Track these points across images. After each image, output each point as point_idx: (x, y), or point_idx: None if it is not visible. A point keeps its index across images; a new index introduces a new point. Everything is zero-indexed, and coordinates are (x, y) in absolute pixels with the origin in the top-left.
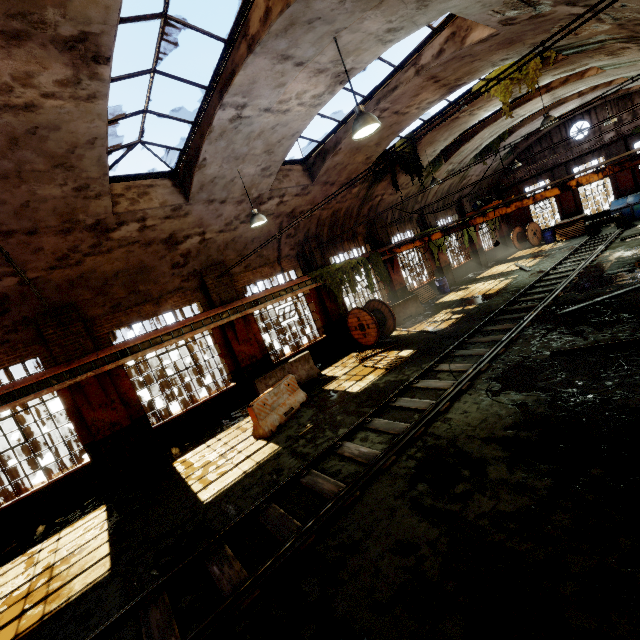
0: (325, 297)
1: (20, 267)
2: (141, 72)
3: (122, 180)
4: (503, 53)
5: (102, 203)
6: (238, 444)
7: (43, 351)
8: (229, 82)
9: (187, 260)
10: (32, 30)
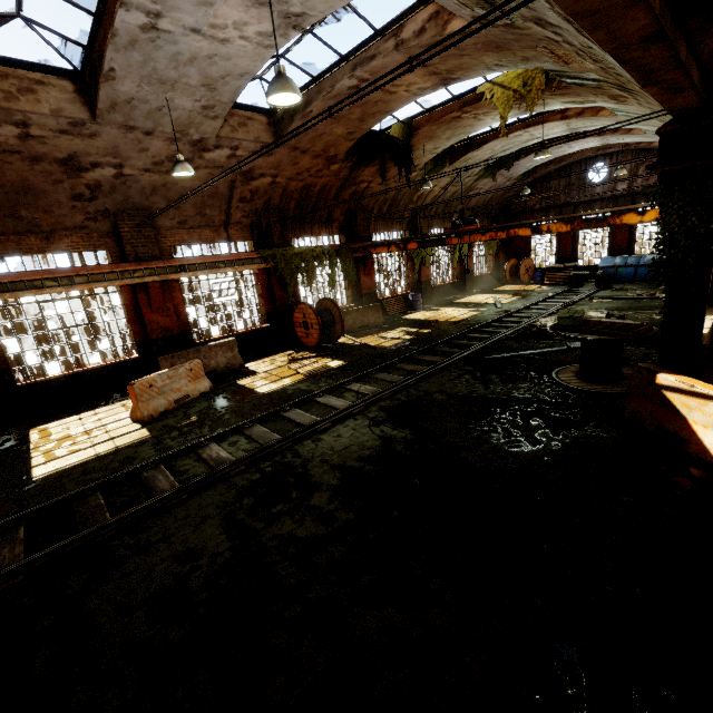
0: (275, 282)
1: None
2: None
3: None
4: (494, 57)
5: None
6: (111, 423)
7: None
8: None
9: (96, 194)
10: None
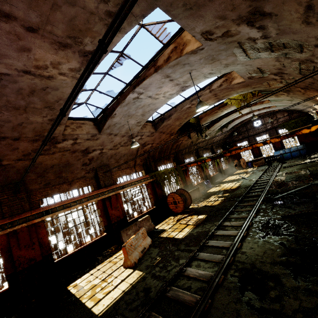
0: (156, 186)
1: (1, 157)
2: (101, 73)
3: (70, 119)
4: (242, 89)
5: (59, 128)
6: (113, 272)
7: None
8: (140, 82)
9: (91, 162)
10: (74, 45)
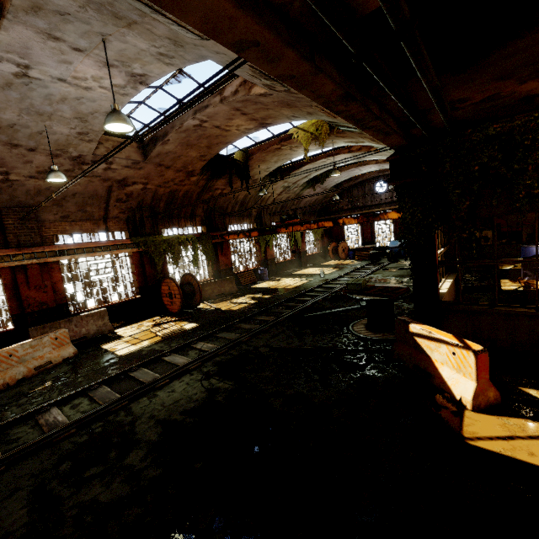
0: (146, 262)
1: None
2: None
3: None
4: (289, 111)
5: None
6: None
7: None
8: None
9: None
10: None
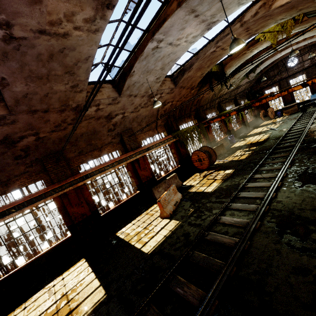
0: (179, 146)
1: (37, 131)
2: (115, 20)
3: (88, 84)
4: (284, 15)
5: (82, 95)
6: (152, 222)
7: (45, 177)
8: (160, 25)
9: (115, 127)
10: None
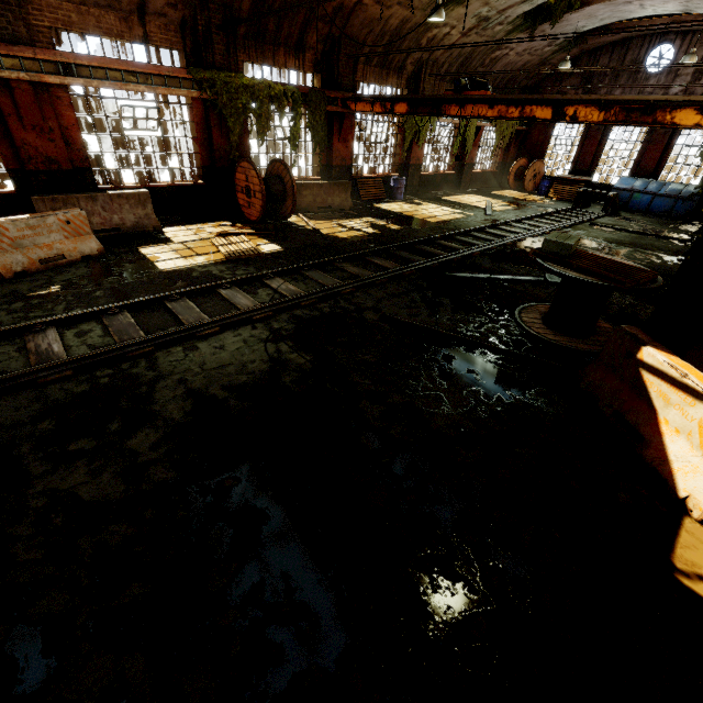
0: (214, 123)
1: None
2: None
3: None
4: None
5: None
6: None
7: None
8: None
9: None
10: None
